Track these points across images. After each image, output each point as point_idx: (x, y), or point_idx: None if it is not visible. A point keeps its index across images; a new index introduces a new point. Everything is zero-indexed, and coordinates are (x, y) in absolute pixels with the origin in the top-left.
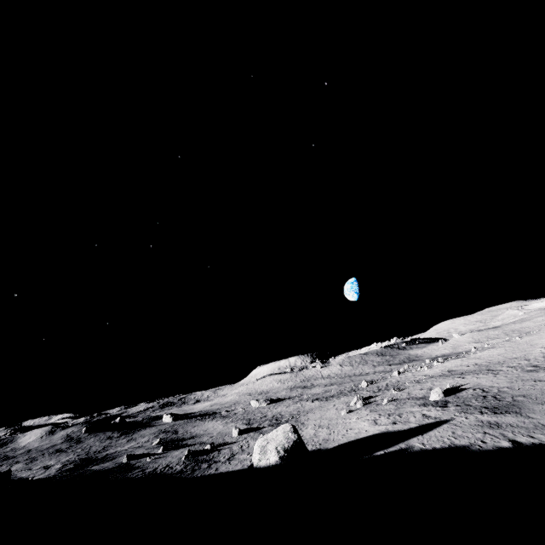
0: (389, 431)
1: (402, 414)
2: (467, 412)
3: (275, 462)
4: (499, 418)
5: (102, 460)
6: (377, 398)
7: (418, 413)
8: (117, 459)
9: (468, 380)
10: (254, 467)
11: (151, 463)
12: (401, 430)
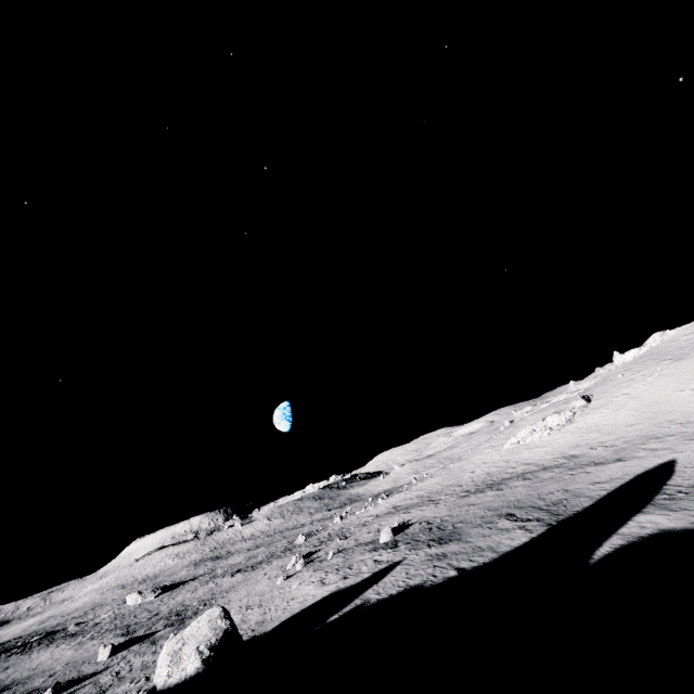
0: (341, 588)
1: (352, 565)
2: (417, 548)
3: (196, 671)
4: (445, 548)
5: None
6: (320, 552)
7: (370, 560)
8: None
9: (414, 514)
10: (158, 691)
11: None
12: (354, 584)
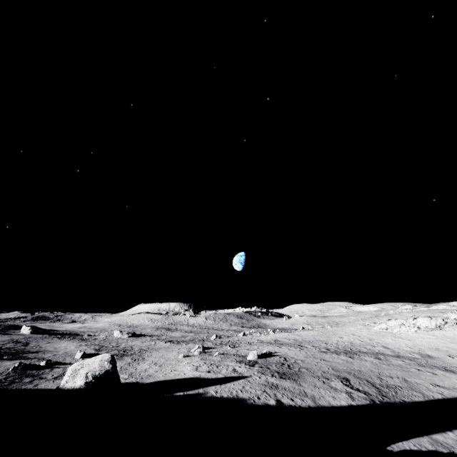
0: (200, 377)
1: (220, 365)
2: (263, 373)
3: (79, 386)
4: (281, 382)
5: None
6: (214, 349)
7: (231, 367)
8: None
9: (282, 349)
10: (59, 388)
11: None
12: (209, 378)
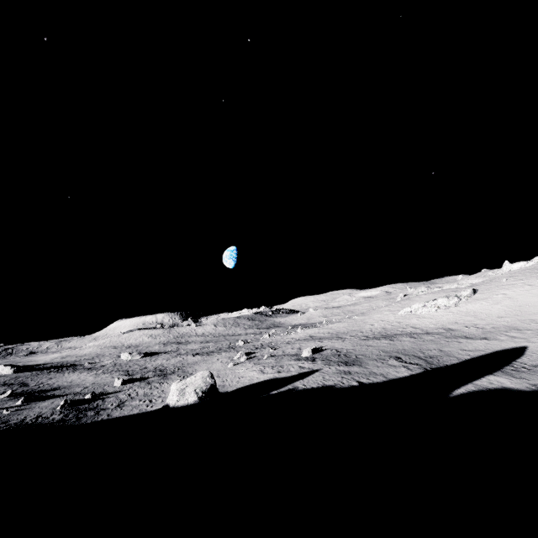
0: (277, 377)
1: (283, 366)
2: (330, 365)
3: (194, 402)
4: (350, 368)
5: None
6: (257, 354)
7: (295, 365)
8: None
9: (326, 343)
10: (171, 407)
11: (11, 415)
12: (286, 377)
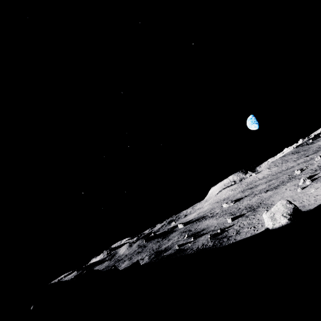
0: None
1: None
2: None
3: (286, 223)
4: None
5: (165, 250)
6: (319, 174)
7: None
8: (172, 248)
9: None
10: (271, 229)
11: (192, 246)
12: None
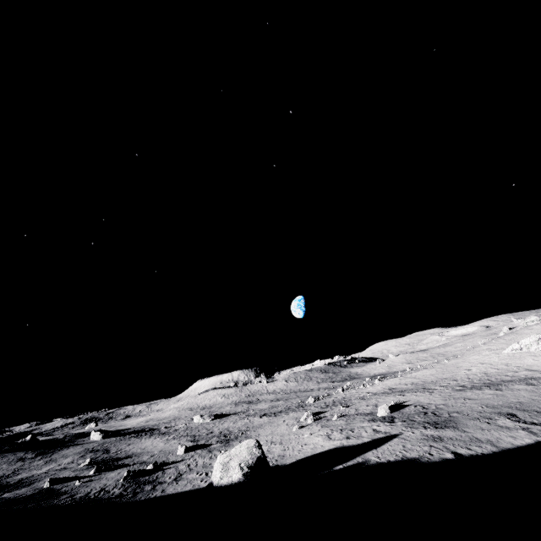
0: (345, 445)
1: (354, 429)
2: (412, 427)
3: (238, 480)
4: (440, 432)
5: (16, 486)
6: (326, 413)
7: (369, 428)
8: (35, 484)
9: (408, 397)
10: (214, 486)
11: (81, 487)
12: (356, 444)
